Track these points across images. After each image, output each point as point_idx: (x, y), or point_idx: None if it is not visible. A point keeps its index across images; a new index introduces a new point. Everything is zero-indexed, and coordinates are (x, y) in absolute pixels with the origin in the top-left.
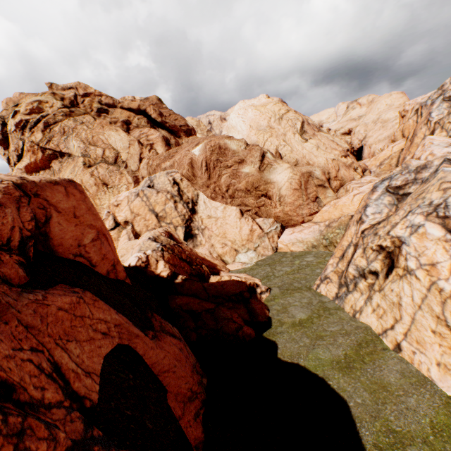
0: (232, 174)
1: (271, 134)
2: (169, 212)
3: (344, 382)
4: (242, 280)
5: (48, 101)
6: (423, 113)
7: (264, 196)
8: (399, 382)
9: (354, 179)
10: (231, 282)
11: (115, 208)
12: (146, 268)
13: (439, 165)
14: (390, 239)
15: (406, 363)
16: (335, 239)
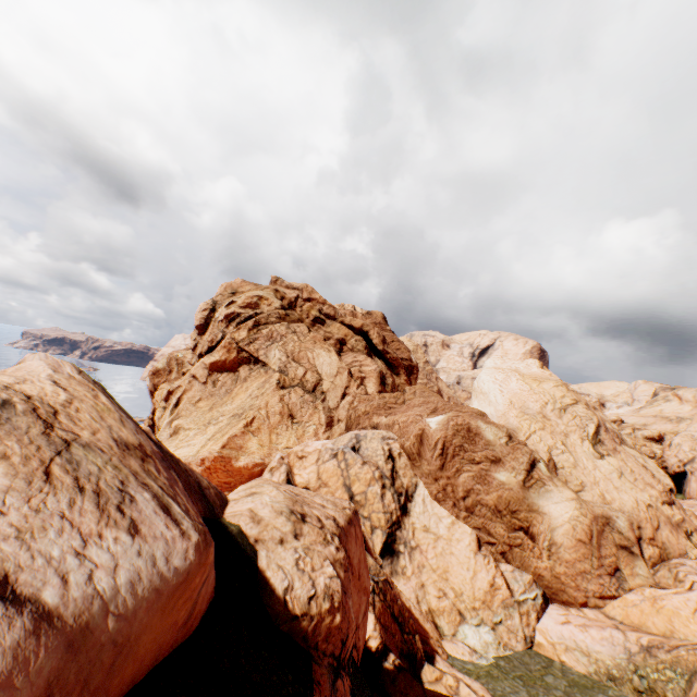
0: (479, 475)
1: (543, 425)
2: (371, 499)
3: None
4: None
5: (269, 298)
6: None
7: (523, 531)
8: None
9: (686, 553)
10: None
11: (297, 460)
12: None
13: None
14: None
15: None
16: (661, 688)
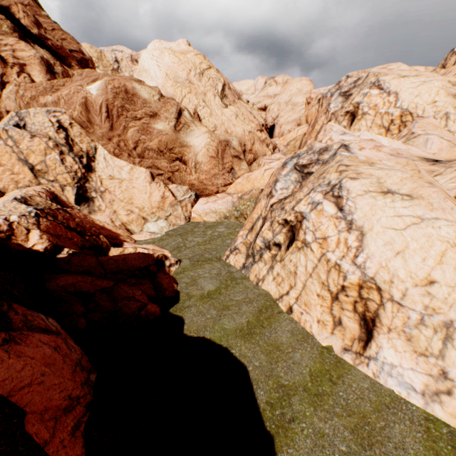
0: (142, 128)
1: (190, 90)
2: (52, 166)
3: (245, 348)
4: (150, 252)
5: None
6: (323, 104)
7: (179, 161)
8: (289, 341)
9: (266, 155)
10: (136, 255)
11: None
12: (9, 239)
13: (337, 150)
14: (295, 214)
15: (296, 322)
16: (245, 211)
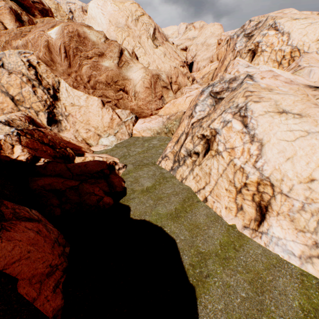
0: (93, 66)
1: (129, 34)
2: (27, 96)
3: (174, 227)
4: (104, 159)
5: None
6: (231, 44)
7: (122, 91)
8: (205, 222)
9: (187, 85)
10: (94, 162)
11: None
12: None
13: (244, 79)
14: (210, 130)
15: (209, 208)
16: (172, 129)
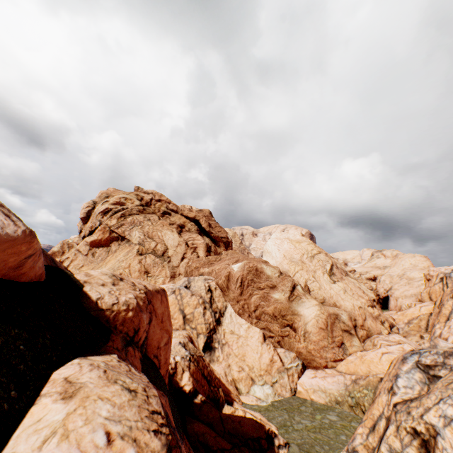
0: (263, 296)
1: (302, 267)
2: (197, 316)
3: None
4: (258, 421)
5: (132, 199)
6: (448, 283)
7: (289, 327)
8: None
9: (381, 332)
10: (249, 420)
11: None
12: (173, 375)
13: None
14: (424, 424)
15: None
16: (362, 401)
